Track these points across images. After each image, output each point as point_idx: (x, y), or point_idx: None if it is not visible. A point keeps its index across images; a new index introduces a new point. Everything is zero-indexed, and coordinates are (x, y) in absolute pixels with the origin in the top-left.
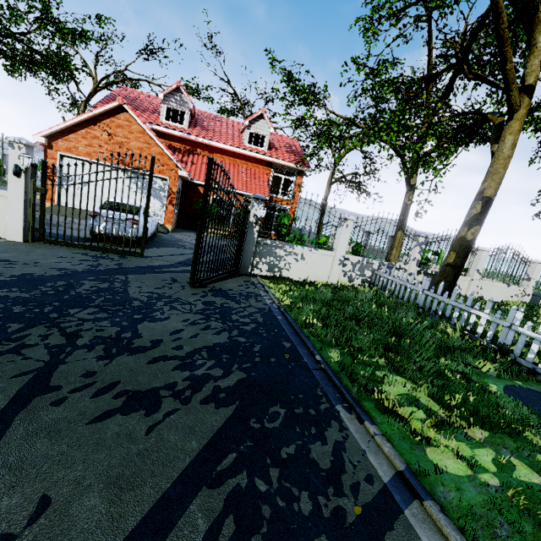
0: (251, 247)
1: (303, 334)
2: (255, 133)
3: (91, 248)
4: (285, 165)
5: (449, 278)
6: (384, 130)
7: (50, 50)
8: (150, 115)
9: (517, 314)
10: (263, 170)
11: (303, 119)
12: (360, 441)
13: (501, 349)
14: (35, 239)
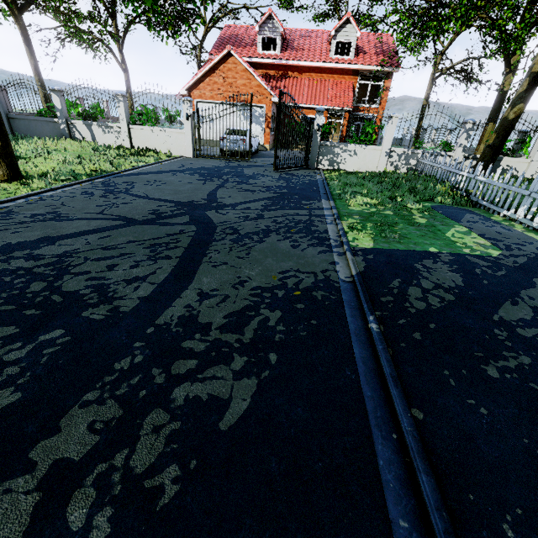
0: (316, 148)
1: (327, 186)
2: (341, 41)
3: (223, 159)
4: (372, 70)
5: (486, 158)
6: (446, 20)
7: (172, 5)
8: (250, 49)
9: (479, 168)
10: (349, 80)
11: (384, 17)
12: (323, 204)
13: (467, 194)
14: (197, 156)
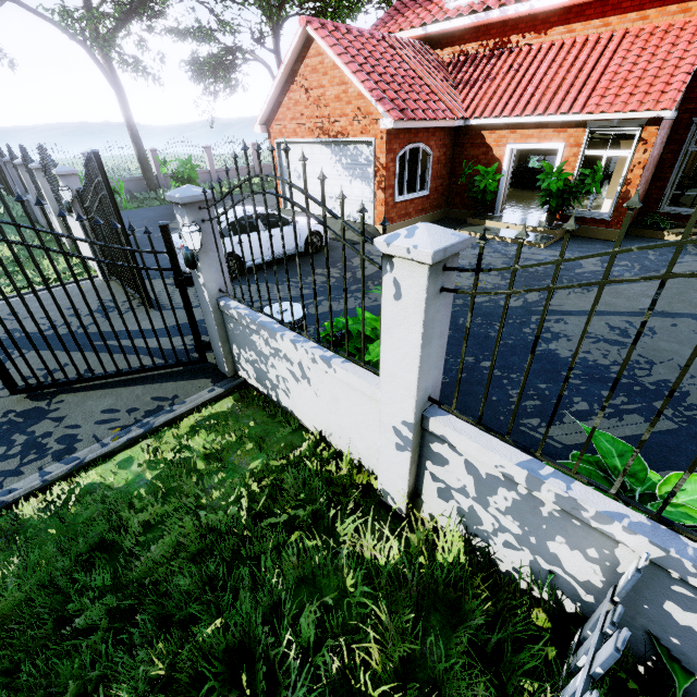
0: (211, 320)
1: None
2: None
3: None
4: None
5: None
6: None
7: None
8: (438, 5)
9: None
10: None
11: None
12: None
13: None
14: None
